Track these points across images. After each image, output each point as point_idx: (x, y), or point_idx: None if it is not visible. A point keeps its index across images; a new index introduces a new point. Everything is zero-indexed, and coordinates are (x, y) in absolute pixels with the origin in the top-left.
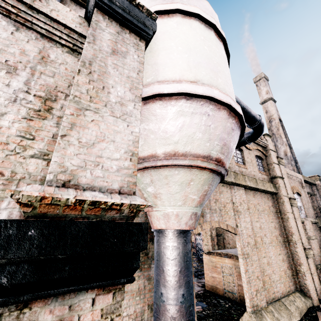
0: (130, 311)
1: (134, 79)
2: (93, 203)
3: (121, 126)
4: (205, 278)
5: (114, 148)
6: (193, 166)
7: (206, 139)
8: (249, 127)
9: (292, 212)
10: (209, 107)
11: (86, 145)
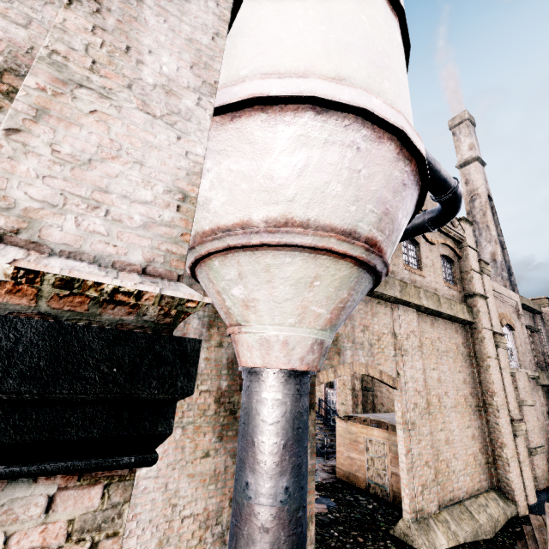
0: (196, 509)
1: (204, 48)
2: (64, 282)
3: (162, 135)
4: (337, 458)
5: (140, 179)
6: (322, 250)
7: (351, 198)
8: (435, 200)
9: (496, 358)
10: (360, 133)
11: (70, 160)
